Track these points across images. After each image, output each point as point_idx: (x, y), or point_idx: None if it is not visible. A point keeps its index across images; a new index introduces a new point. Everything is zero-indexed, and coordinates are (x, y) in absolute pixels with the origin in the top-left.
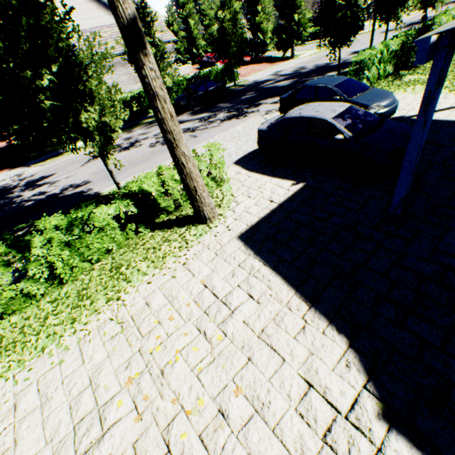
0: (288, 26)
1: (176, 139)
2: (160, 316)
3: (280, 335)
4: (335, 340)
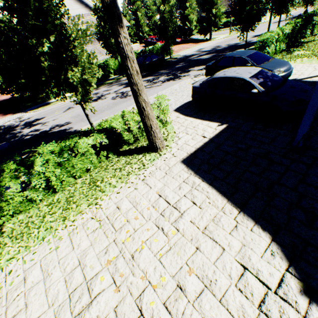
0: (208, 17)
1: (140, 90)
2: (128, 216)
3: (219, 232)
4: (261, 236)
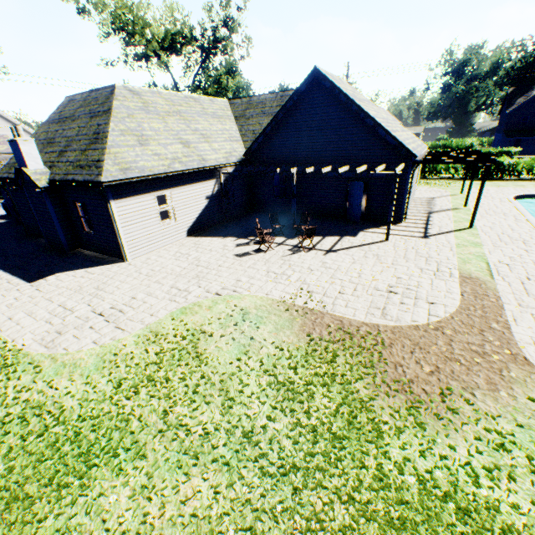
0: None
1: None
2: None
3: None
4: None
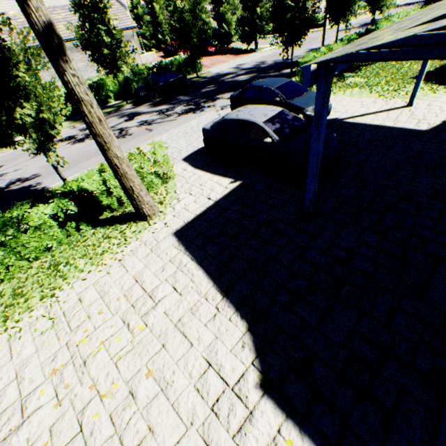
0: (252, 19)
1: (107, 142)
2: (91, 310)
3: (193, 323)
4: (237, 325)
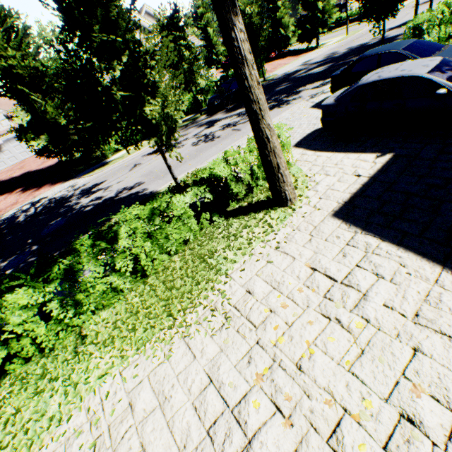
0: (312, 16)
1: (262, 110)
2: (268, 304)
3: (447, 320)
4: None
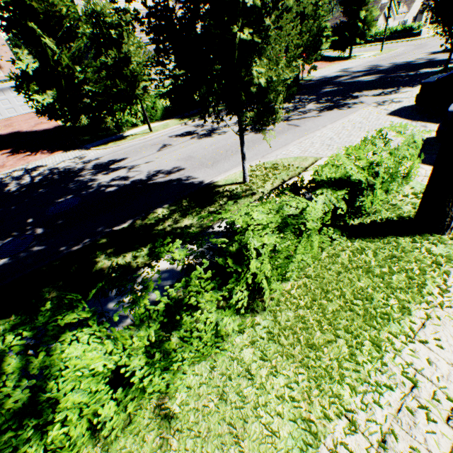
0: (351, 24)
1: None
2: None
3: None
4: None
